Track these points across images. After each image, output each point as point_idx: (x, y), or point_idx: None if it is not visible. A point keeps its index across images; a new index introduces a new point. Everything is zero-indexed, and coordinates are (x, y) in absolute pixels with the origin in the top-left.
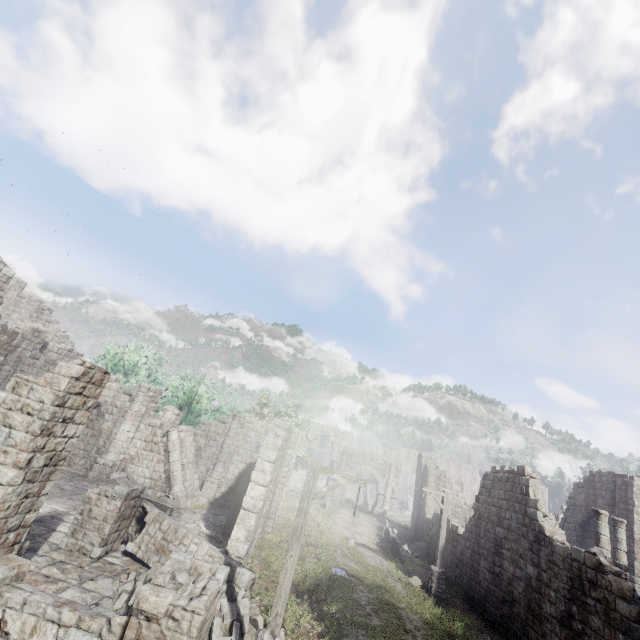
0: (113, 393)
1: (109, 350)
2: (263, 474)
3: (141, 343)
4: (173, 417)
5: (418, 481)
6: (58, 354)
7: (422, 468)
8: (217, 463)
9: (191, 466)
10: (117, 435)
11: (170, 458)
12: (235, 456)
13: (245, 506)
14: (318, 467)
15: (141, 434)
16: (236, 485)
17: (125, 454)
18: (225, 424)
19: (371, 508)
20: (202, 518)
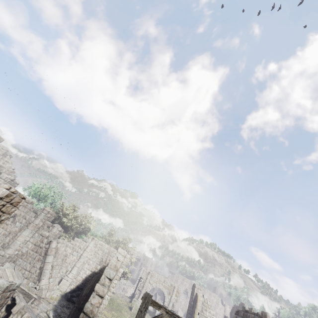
0: (26, 210)
1: (34, 184)
2: (103, 287)
3: (53, 184)
4: (57, 232)
5: (191, 303)
6: (4, 180)
7: (194, 294)
8: (74, 267)
9: (57, 267)
10: (19, 237)
11: (46, 259)
12: (86, 265)
13: (85, 310)
14: (150, 300)
15: (34, 239)
16: (81, 285)
17: (19, 251)
18: (86, 242)
19: (157, 314)
20: (53, 308)
